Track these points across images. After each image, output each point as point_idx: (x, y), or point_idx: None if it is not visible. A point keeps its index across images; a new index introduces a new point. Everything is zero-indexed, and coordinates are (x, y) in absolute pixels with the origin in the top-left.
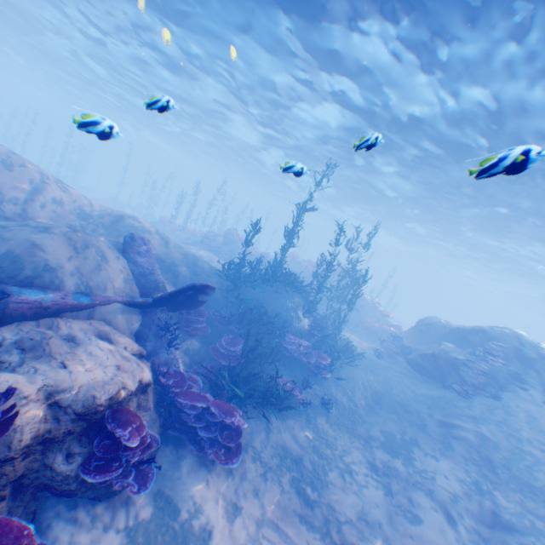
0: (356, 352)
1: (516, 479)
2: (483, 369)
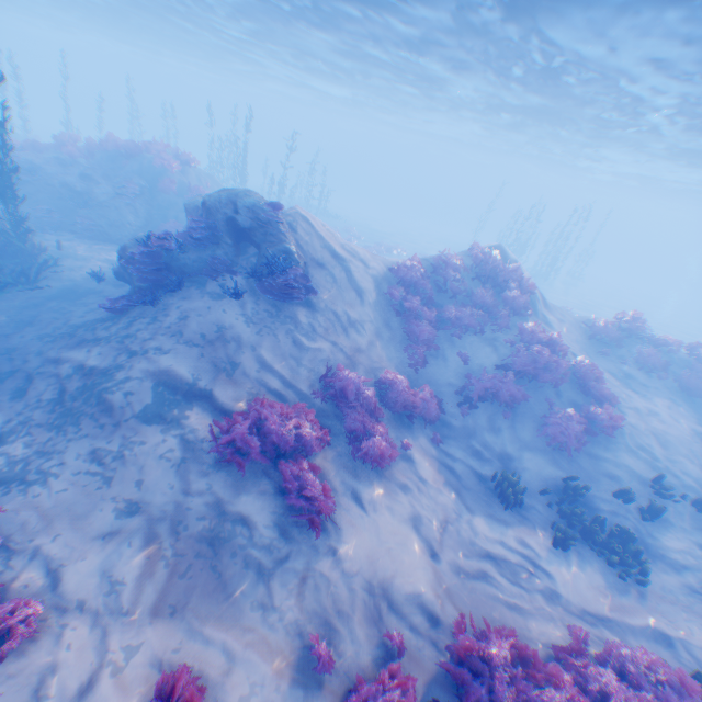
0: (56, 282)
1: (74, 411)
2: (144, 264)
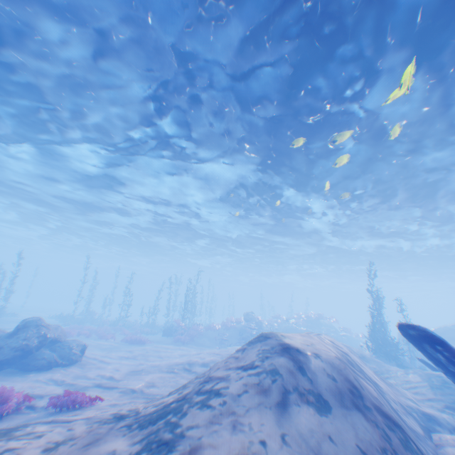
0: None
1: None
2: None
